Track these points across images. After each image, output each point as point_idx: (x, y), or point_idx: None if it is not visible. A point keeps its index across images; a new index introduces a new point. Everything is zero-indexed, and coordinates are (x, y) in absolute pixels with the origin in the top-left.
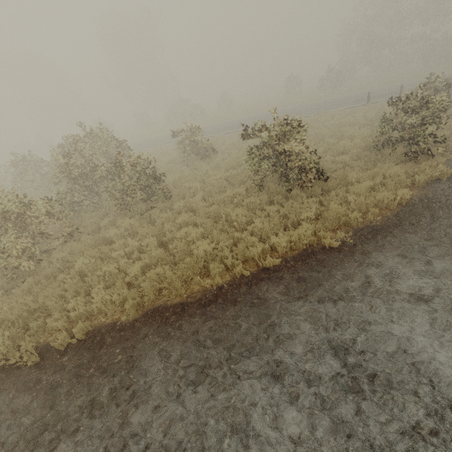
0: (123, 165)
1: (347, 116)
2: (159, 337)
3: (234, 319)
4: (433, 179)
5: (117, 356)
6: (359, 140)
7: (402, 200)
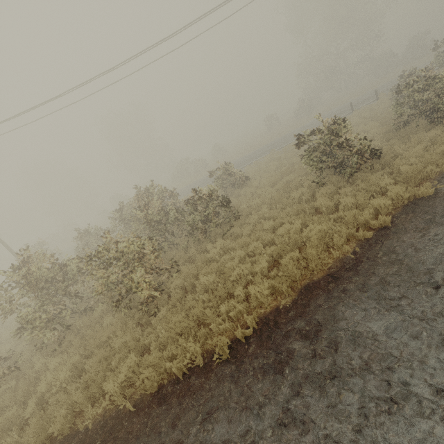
0: (199, 197)
1: None
2: (332, 301)
3: (392, 266)
4: None
5: (305, 327)
6: (376, 130)
7: None
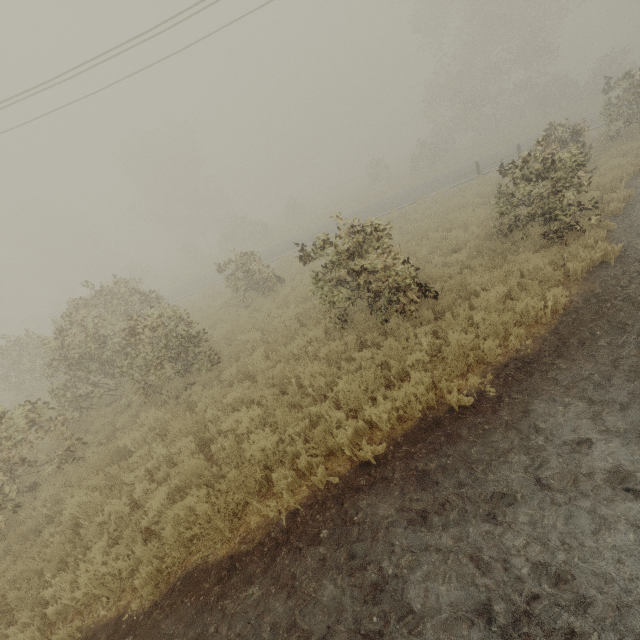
0: (139, 331)
1: (455, 197)
2: (190, 639)
3: (318, 579)
4: (595, 263)
5: None
6: (476, 228)
7: (557, 305)
